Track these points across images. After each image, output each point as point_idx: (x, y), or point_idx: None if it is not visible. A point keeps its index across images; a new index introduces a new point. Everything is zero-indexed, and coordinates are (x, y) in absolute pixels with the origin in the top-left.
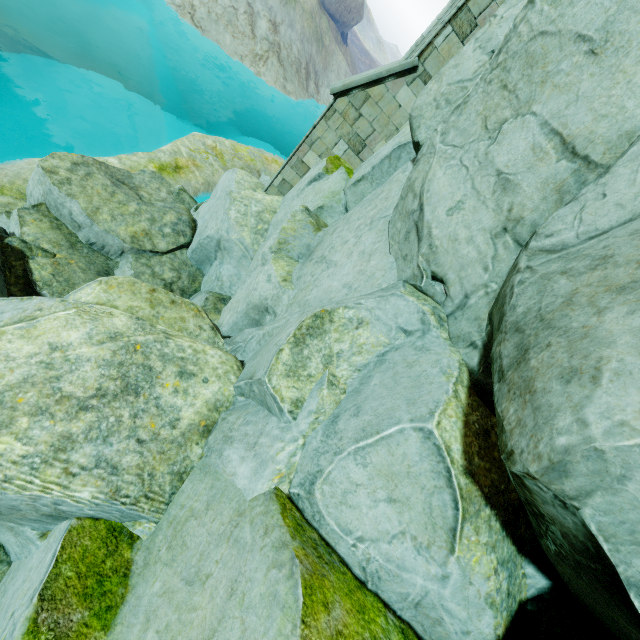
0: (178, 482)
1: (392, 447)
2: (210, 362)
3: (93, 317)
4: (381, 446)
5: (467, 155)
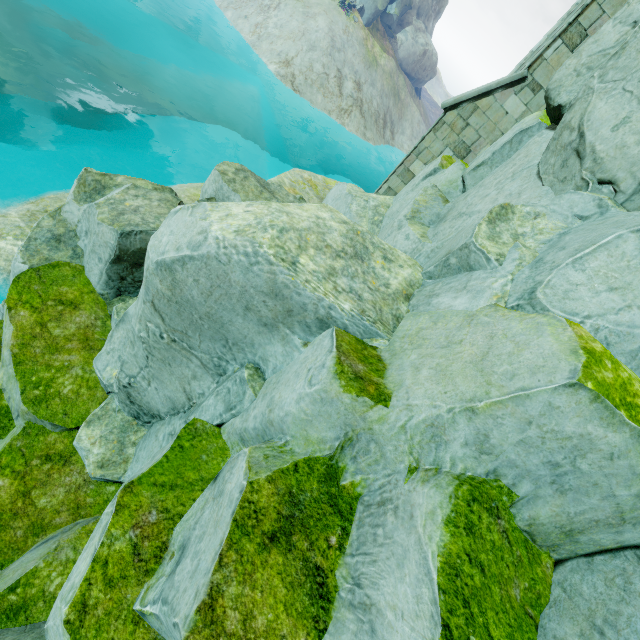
0: (396, 322)
1: (610, 250)
2: (401, 256)
3: (329, 210)
4: (599, 252)
5: (630, 83)
